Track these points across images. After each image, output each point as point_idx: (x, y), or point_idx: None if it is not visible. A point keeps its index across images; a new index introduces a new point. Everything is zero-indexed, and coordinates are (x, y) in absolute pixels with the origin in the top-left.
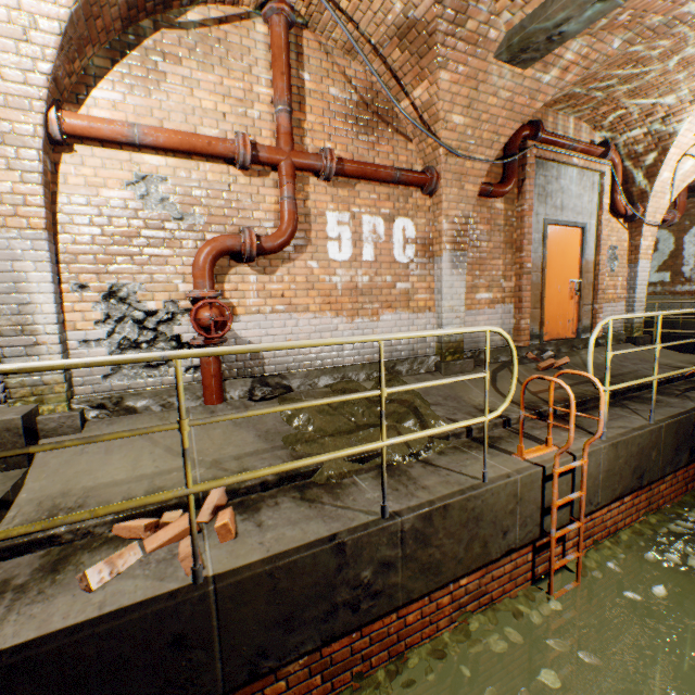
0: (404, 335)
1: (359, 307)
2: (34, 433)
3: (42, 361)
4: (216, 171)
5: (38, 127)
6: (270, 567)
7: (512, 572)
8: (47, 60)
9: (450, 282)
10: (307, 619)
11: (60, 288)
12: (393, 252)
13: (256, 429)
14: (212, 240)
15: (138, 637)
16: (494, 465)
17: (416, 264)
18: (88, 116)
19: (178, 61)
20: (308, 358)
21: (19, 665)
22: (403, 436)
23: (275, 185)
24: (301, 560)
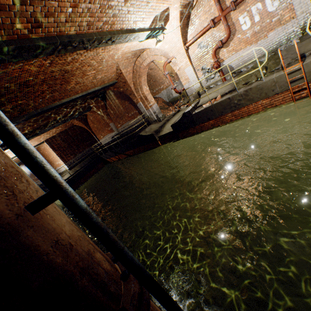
0: (230, 62)
1: (258, 38)
2: (199, 95)
3: (197, 84)
4: (209, 32)
5: (184, 51)
6: (219, 102)
7: (282, 99)
8: (181, 41)
9: (297, 3)
10: (227, 108)
11: (195, 72)
12: (267, 10)
13: (230, 84)
14: (212, 49)
15: (207, 110)
16: (273, 76)
17: (280, 6)
18: (188, 42)
19: (195, 16)
20: (245, 62)
21: (198, 112)
22: (237, 79)
23: (222, 24)
24: (223, 101)
